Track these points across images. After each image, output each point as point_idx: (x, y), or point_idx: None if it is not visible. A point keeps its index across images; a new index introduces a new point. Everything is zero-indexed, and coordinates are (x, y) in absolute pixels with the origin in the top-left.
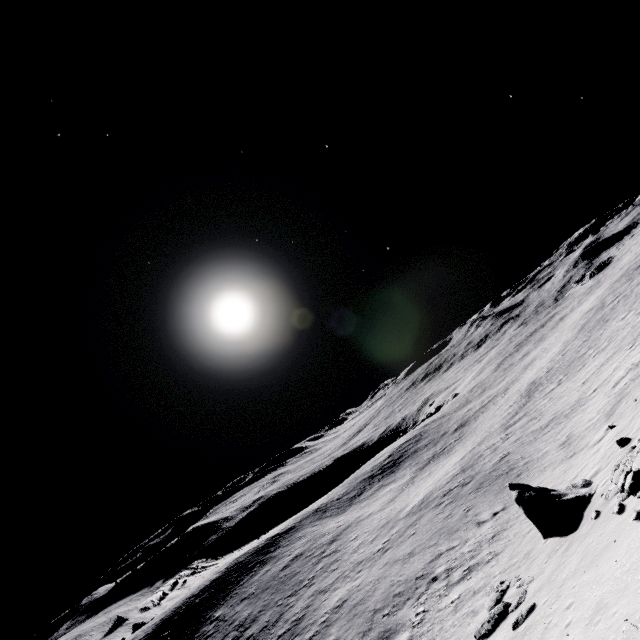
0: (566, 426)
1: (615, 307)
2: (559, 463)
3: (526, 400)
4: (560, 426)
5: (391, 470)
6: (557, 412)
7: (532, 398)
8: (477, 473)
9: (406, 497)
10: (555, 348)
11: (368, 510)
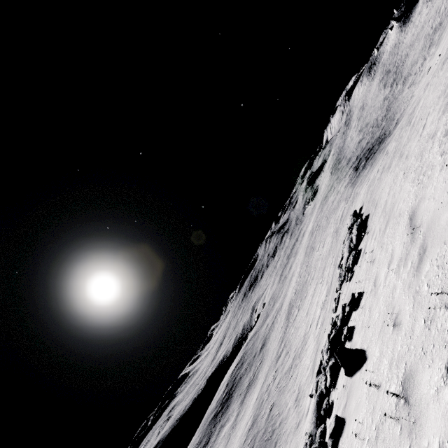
0: (298, 372)
1: (315, 236)
2: (293, 434)
3: (287, 324)
4: (296, 370)
5: (227, 404)
6: (296, 349)
7: (289, 323)
8: (257, 433)
9: None
10: (298, 268)
11: None
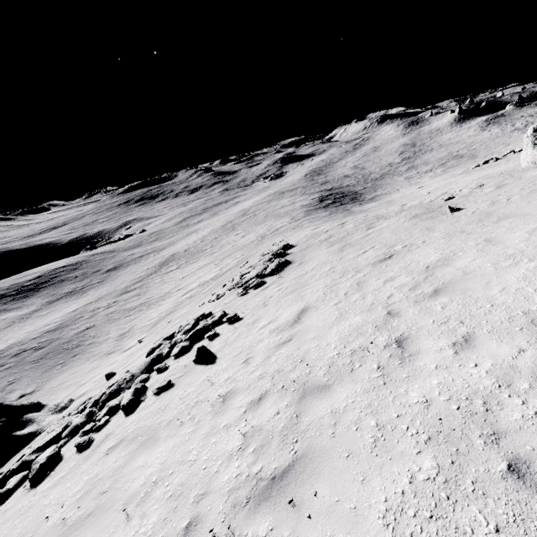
0: (140, 317)
1: (245, 221)
2: (100, 357)
3: (156, 270)
4: (138, 314)
5: (26, 294)
6: (150, 298)
7: (159, 271)
8: (58, 339)
9: (1, 338)
10: (206, 231)
11: None
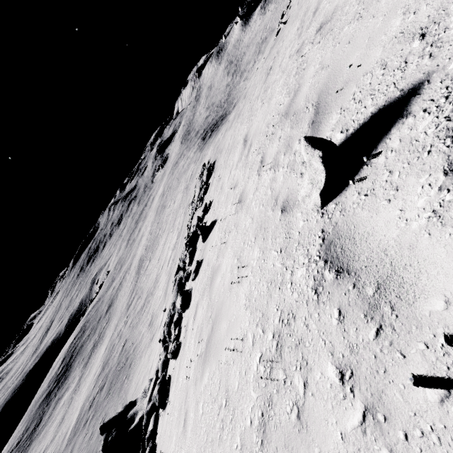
0: (152, 304)
1: (167, 196)
2: (148, 347)
3: (138, 277)
4: (149, 305)
5: (65, 377)
6: (148, 290)
7: (140, 275)
8: (110, 370)
9: (71, 413)
10: (148, 227)
11: (44, 444)
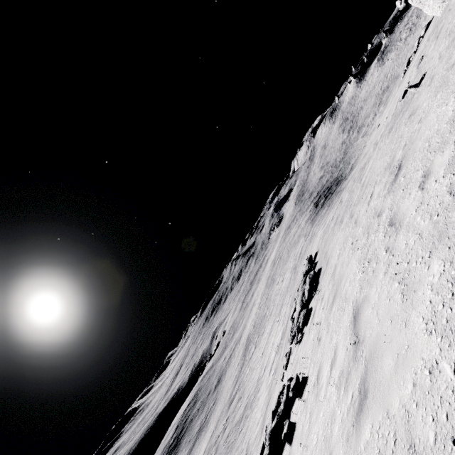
0: (249, 425)
1: (277, 268)
2: None
3: (243, 361)
4: (247, 423)
5: (174, 453)
6: (249, 395)
7: (245, 360)
8: None
9: None
10: (259, 298)
11: None
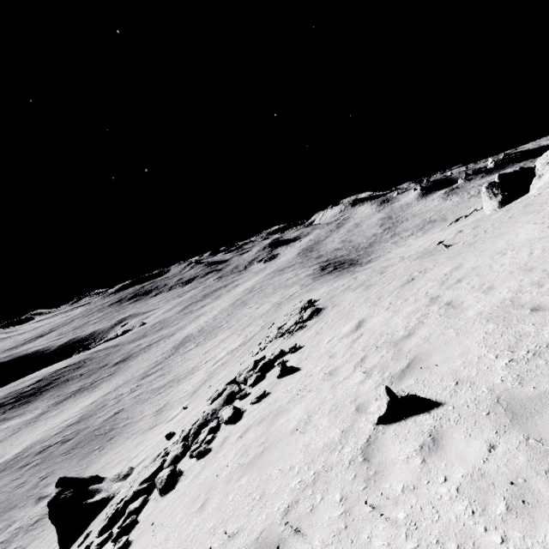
0: (172, 392)
1: (254, 296)
2: (142, 433)
3: (173, 352)
4: (169, 390)
5: (27, 400)
6: (177, 374)
7: (177, 352)
8: (85, 428)
9: (11, 444)
10: (216, 311)
11: None
